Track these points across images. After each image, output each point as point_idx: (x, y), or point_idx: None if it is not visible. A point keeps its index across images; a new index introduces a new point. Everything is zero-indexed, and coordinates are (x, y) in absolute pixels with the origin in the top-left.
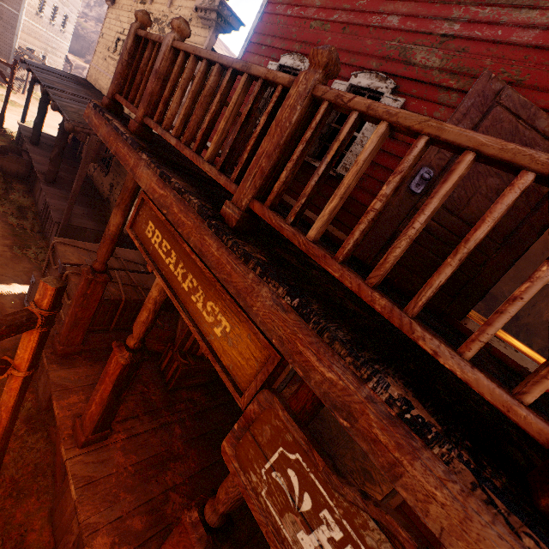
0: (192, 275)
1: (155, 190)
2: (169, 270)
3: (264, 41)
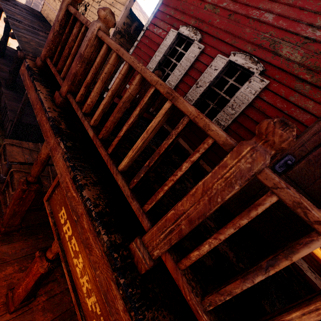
0: (96, 298)
1: (69, 187)
2: (75, 271)
3: (169, 12)
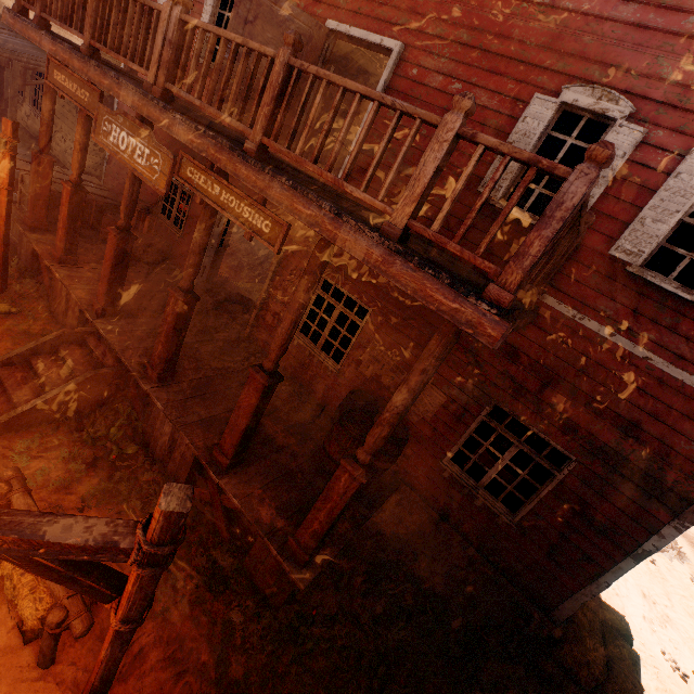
0: (75, 84)
1: (52, 49)
2: (67, 89)
3: None
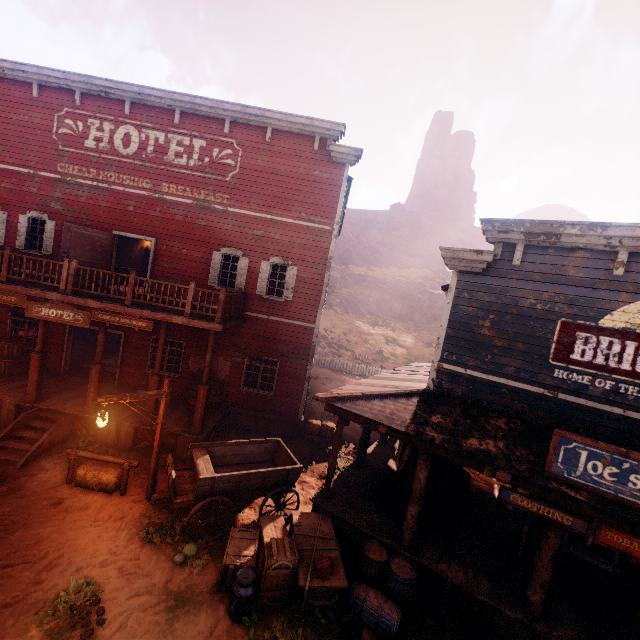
0: (0, 295)
1: None
2: None
3: None
